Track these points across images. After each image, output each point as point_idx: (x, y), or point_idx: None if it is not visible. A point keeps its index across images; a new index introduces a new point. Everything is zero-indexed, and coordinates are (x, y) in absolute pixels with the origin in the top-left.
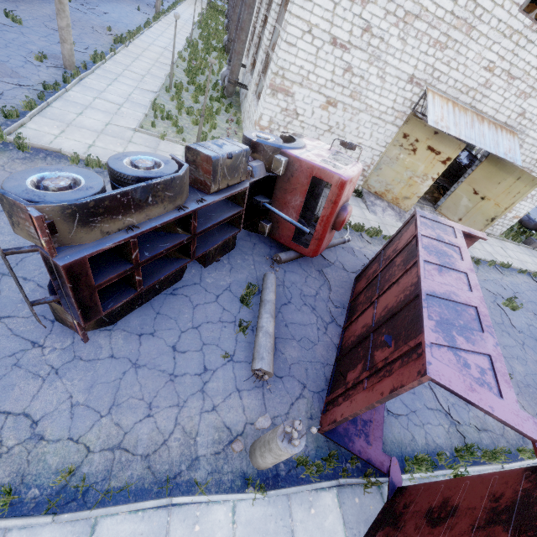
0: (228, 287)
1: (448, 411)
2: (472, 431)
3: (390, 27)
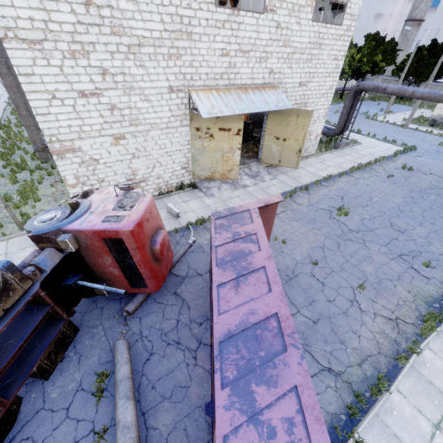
0: (79, 386)
1: (329, 365)
2: (355, 370)
3: (123, 62)
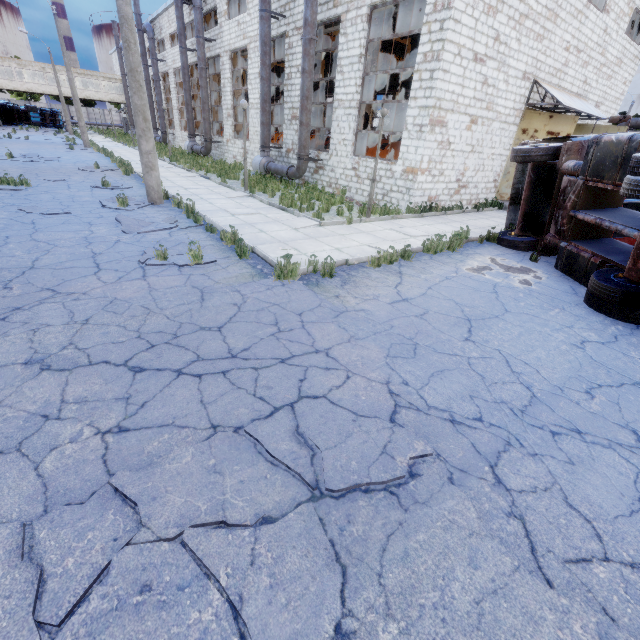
0: None
1: None
2: None
3: (510, 31)
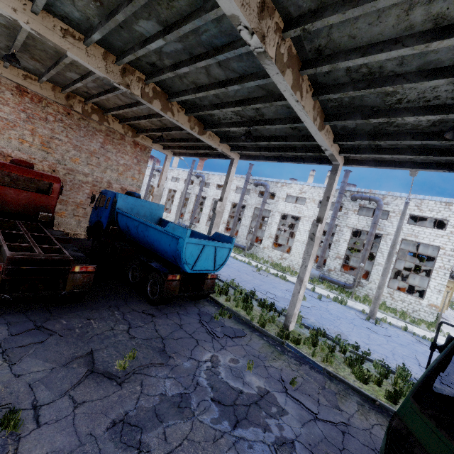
0: None
1: None
2: None
3: None
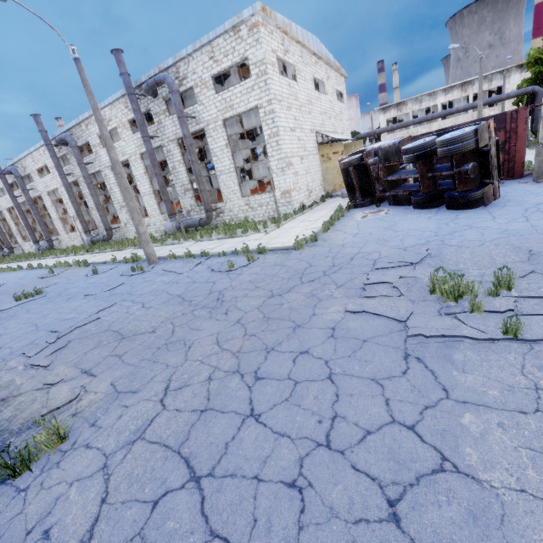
0: None
1: None
2: None
3: (298, 114)
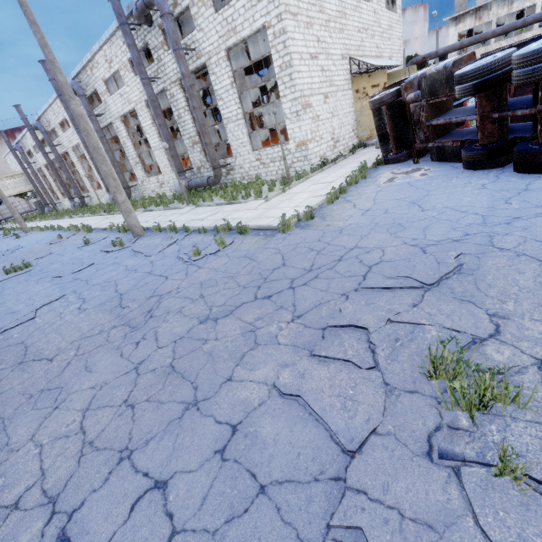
0: None
1: None
2: None
3: (324, 33)
